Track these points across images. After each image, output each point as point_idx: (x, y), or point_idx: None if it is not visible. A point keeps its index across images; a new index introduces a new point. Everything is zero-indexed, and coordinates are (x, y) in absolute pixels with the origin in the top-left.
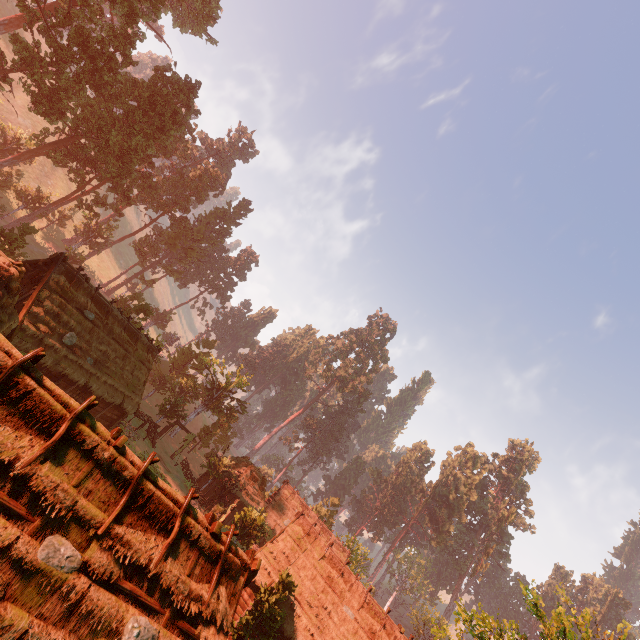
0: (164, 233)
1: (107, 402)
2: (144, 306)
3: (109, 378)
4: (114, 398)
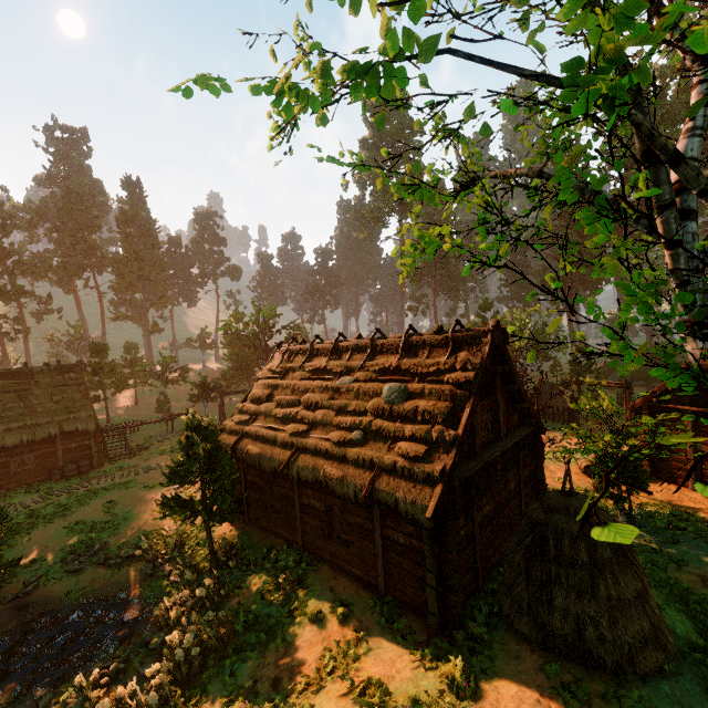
0: (113, 285)
1: (49, 440)
2: (91, 347)
3: (11, 424)
4: (42, 432)
